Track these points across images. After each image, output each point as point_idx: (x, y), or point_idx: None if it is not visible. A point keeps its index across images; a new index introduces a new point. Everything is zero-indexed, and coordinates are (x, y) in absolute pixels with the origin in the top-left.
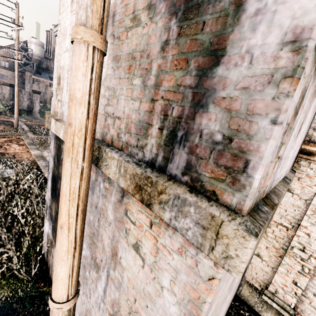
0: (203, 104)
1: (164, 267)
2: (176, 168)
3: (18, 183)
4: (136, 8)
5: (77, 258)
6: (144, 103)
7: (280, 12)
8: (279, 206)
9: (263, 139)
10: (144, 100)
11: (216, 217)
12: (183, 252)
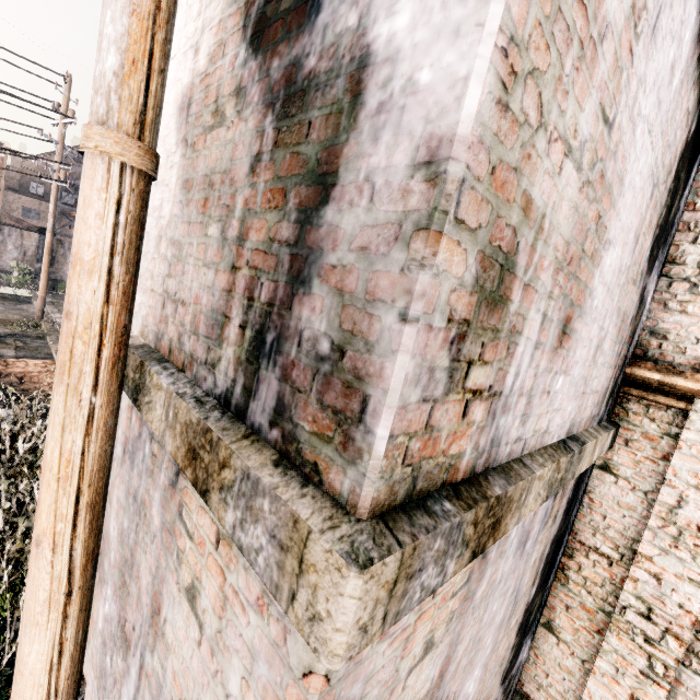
0: (305, 278)
1: (233, 645)
2: (261, 411)
3: (16, 441)
4: (220, 92)
5: (75, 621)
6: (222, 274)
7: (410, 109)
8: (588, 505)
9: (388, 353)
10: (222, 267)
11: (300, 521)
12: (265, 607)
